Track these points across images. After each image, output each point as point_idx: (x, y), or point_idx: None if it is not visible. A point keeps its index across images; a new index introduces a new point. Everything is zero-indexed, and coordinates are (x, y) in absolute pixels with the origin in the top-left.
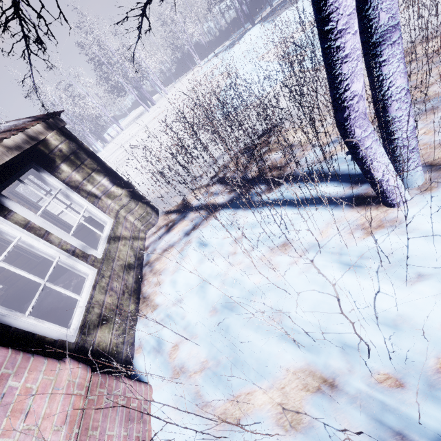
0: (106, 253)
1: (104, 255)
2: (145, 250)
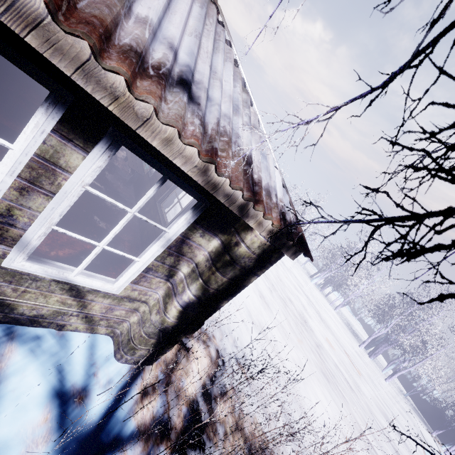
0: (26, 274)
1: (17, 270)
2: (63, 331)
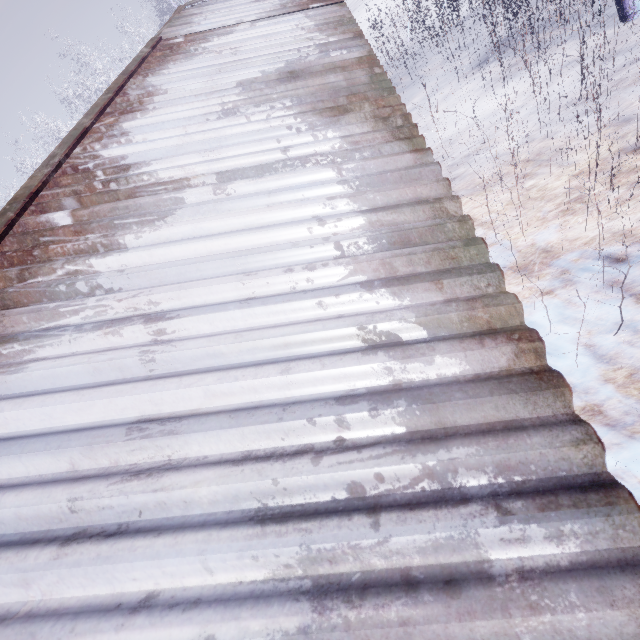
0: None
1: None
2: None
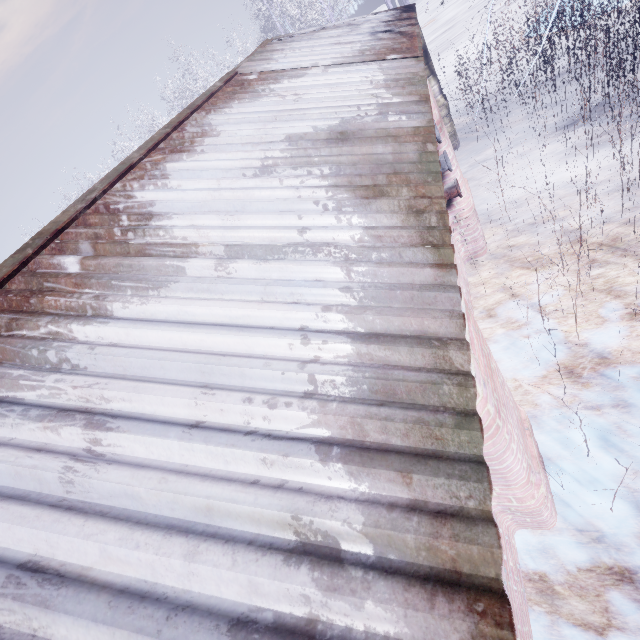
0: None
1: None
2: None
